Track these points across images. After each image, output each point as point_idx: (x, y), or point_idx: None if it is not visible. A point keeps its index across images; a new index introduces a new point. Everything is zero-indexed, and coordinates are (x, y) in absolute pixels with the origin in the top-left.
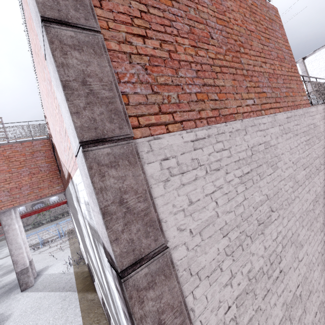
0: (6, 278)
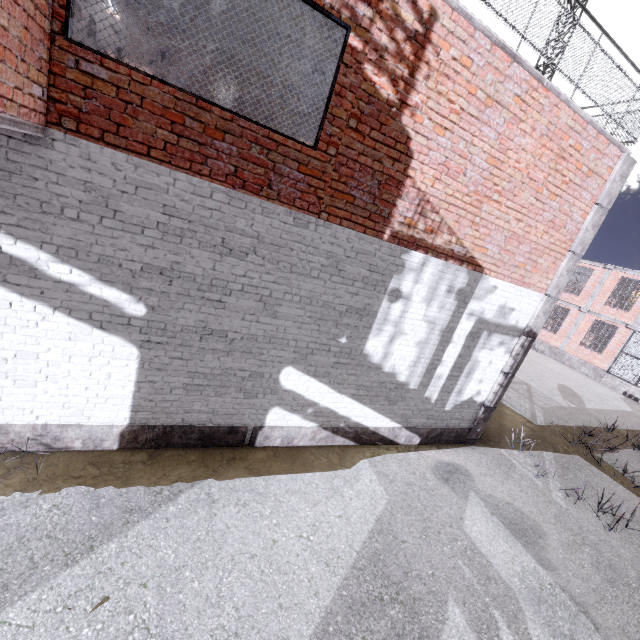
0: None
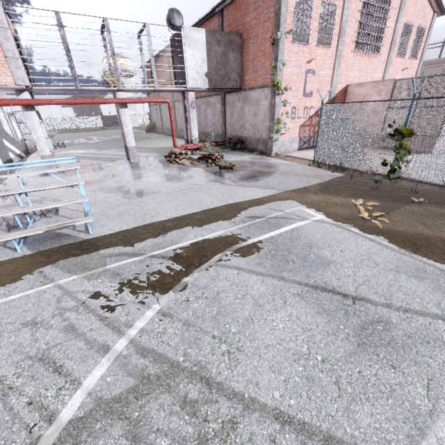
0: (87, 177)
